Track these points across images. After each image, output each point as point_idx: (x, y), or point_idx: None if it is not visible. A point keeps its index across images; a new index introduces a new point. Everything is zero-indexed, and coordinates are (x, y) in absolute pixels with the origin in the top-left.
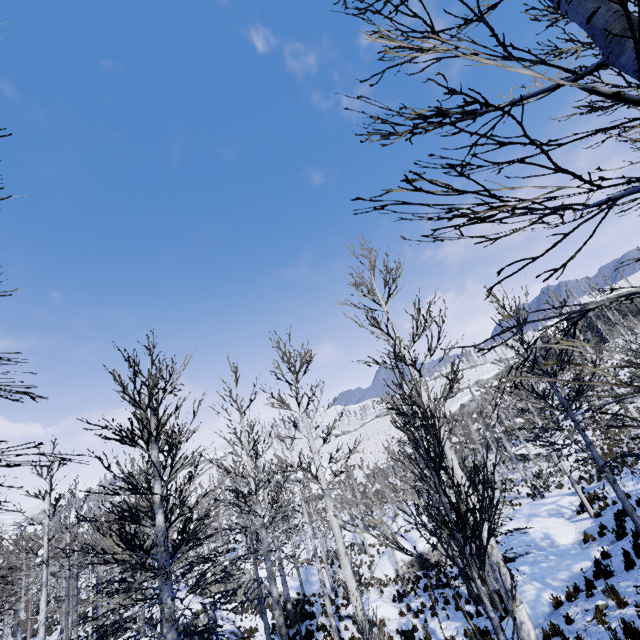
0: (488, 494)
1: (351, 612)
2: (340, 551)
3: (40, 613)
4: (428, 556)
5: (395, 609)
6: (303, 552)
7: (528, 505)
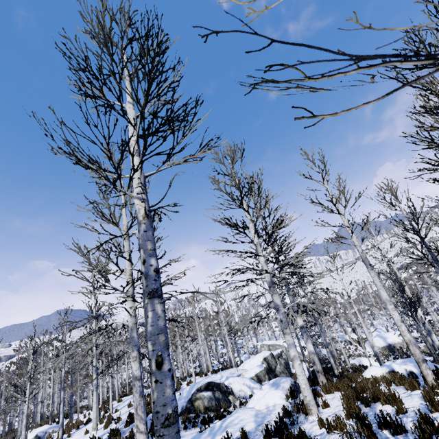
0: (418, 299)
1: (352, 362)
2: (361, 322)
3: (227, 342)
4: (394, 346)
5: (377, 363)
6: None
7: None
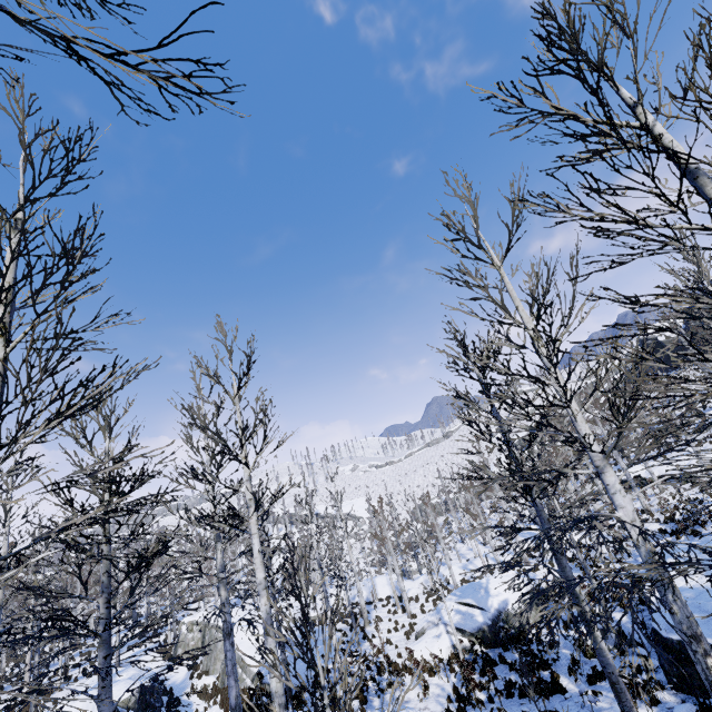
0: None
1: None
2: None
3: None
4: (505, 624)
5: None
6: (320, 604)
7: (683, 545)
